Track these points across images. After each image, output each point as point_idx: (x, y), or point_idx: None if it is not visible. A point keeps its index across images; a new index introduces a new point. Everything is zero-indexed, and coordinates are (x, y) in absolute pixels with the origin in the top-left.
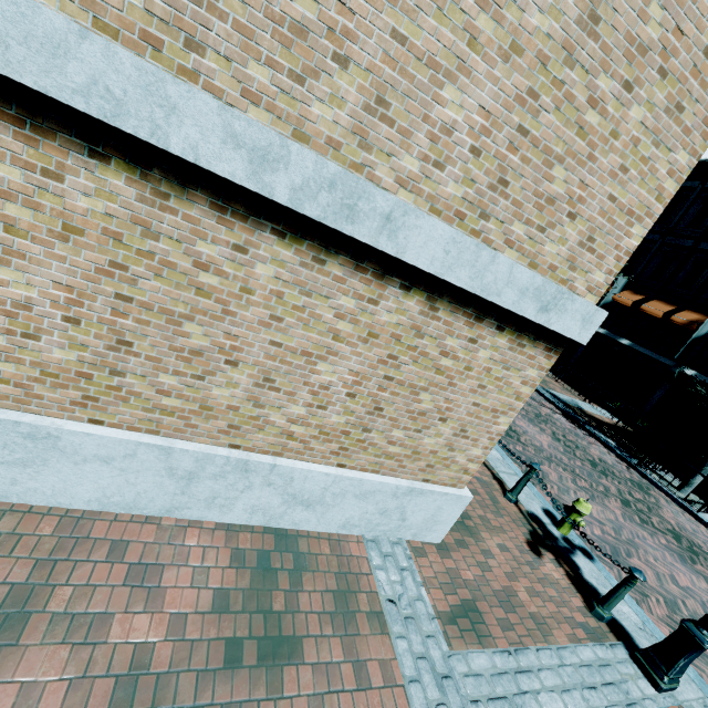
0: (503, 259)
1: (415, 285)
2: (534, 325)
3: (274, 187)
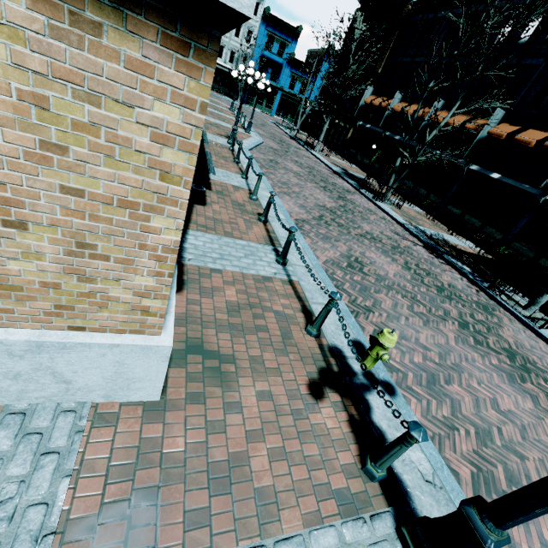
0: None
1: None
2: None
3: None
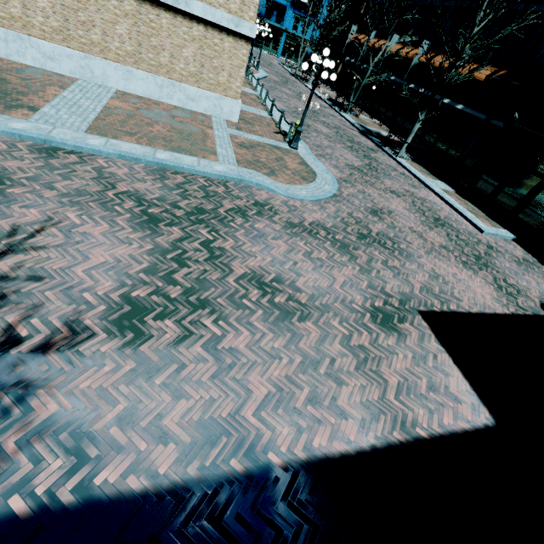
0: (219, 11)
1: (200, 22)
2: (238, 33)
3: None
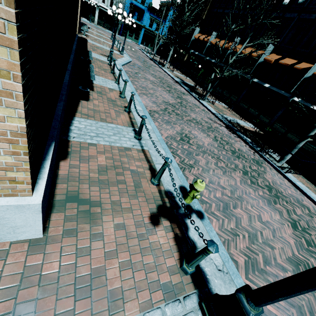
0: None
1: None
2: None
3: None
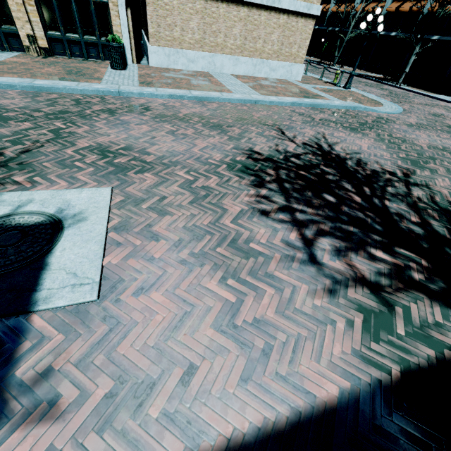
0: (298, 2)
1: (285, 13)
2: (308, 15)
3: (264, 2)
